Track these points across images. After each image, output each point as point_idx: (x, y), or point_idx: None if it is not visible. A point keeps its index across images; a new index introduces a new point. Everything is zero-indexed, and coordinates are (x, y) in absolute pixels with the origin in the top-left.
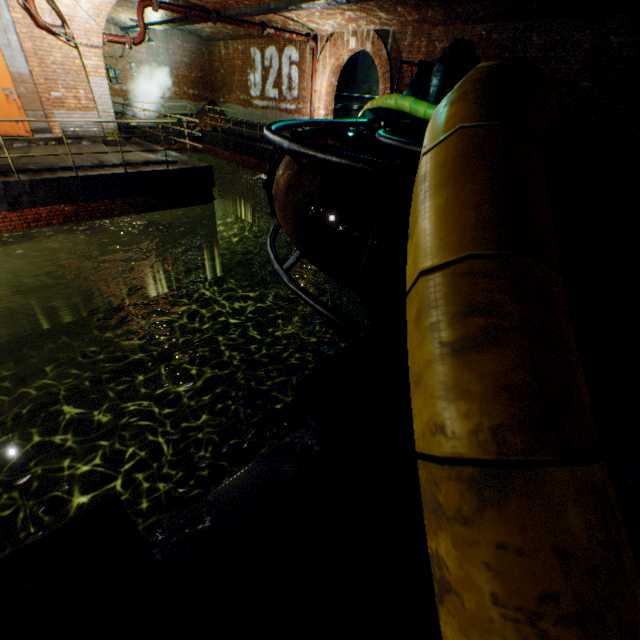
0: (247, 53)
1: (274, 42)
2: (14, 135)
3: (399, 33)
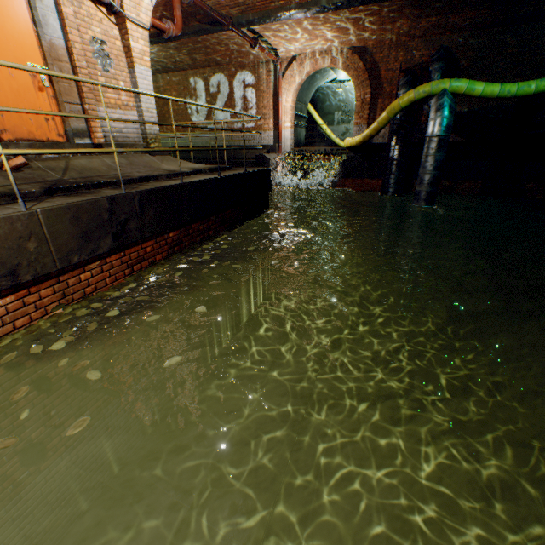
0: (185, 83)
1: (221, 69)
2: (40, 139)
3: (373, 48)
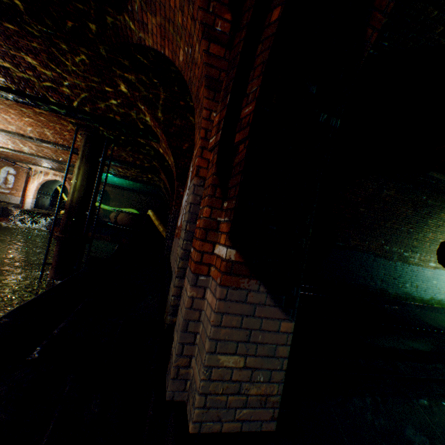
0: None
1: None
2: None
3: None
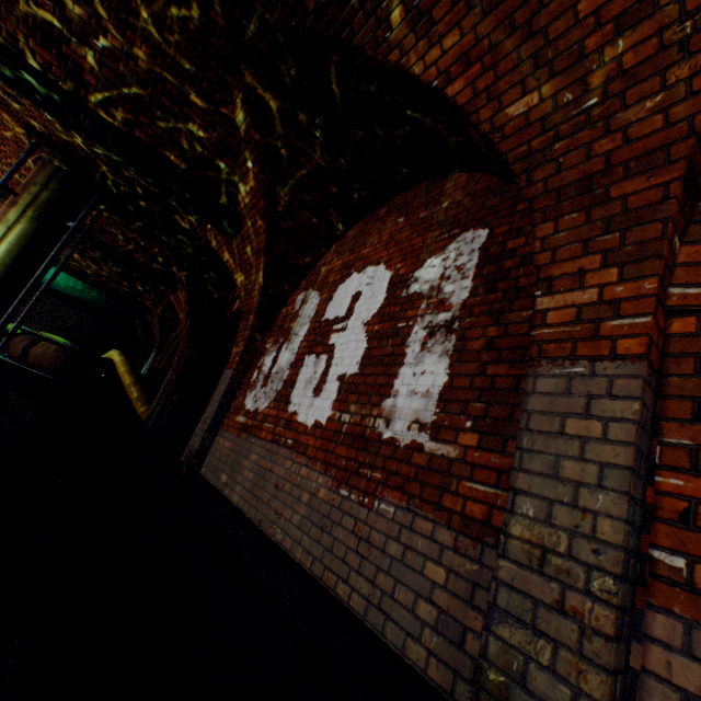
0: None
1: None
2: None
3: None
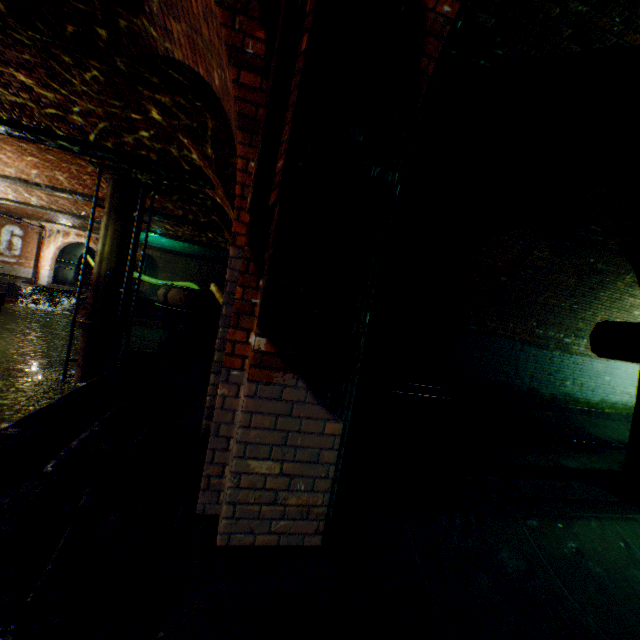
0: None
1: None
2: None
3: None
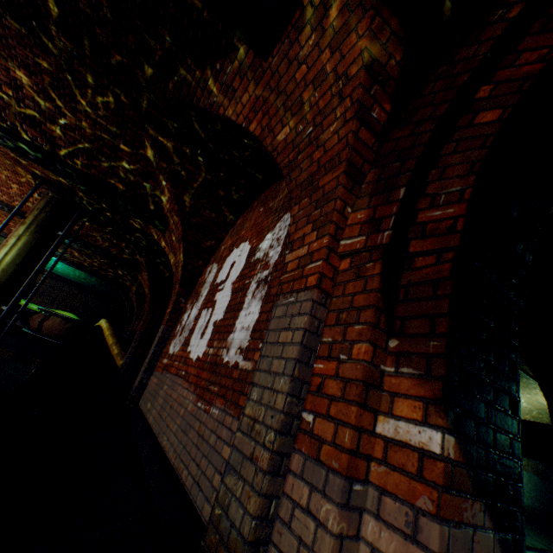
0: None
1: None
2: None
3: None
